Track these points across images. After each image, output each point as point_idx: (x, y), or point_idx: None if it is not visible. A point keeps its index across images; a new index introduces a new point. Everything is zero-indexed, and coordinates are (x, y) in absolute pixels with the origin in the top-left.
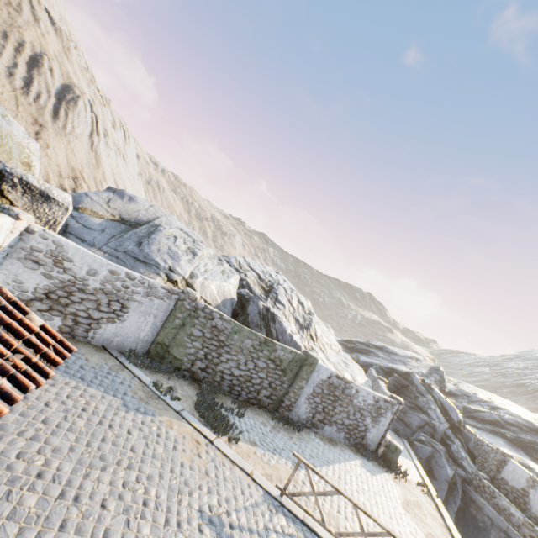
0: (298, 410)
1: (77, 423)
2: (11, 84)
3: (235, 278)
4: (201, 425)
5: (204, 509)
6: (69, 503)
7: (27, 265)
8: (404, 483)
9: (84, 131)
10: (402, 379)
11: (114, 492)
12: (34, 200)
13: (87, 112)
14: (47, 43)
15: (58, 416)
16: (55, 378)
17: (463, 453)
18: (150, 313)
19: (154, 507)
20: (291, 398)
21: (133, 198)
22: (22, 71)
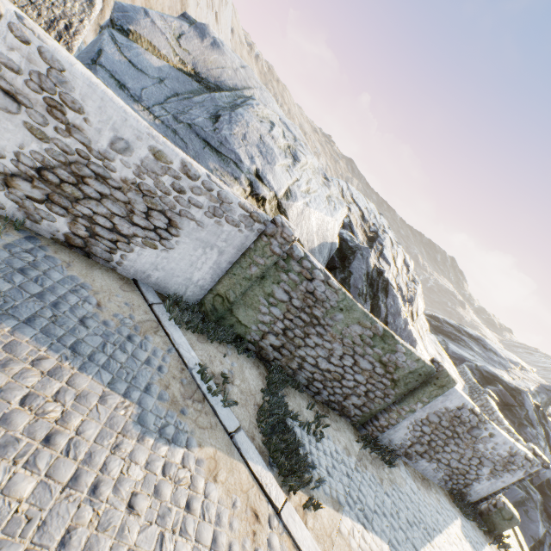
0: (392, 433)
1: (15, 488)
2: None
3: (342, 212)
4: (263, 469)
5: None
6: None
7: None
8: None
9: None
10: (508, 396)
11: None
12: None
13: None
14: None
15: None
16: (15, 347)
17: None
18: (214, 245)
19: None
20: (390, 419)
21: (217, 44)
22: None
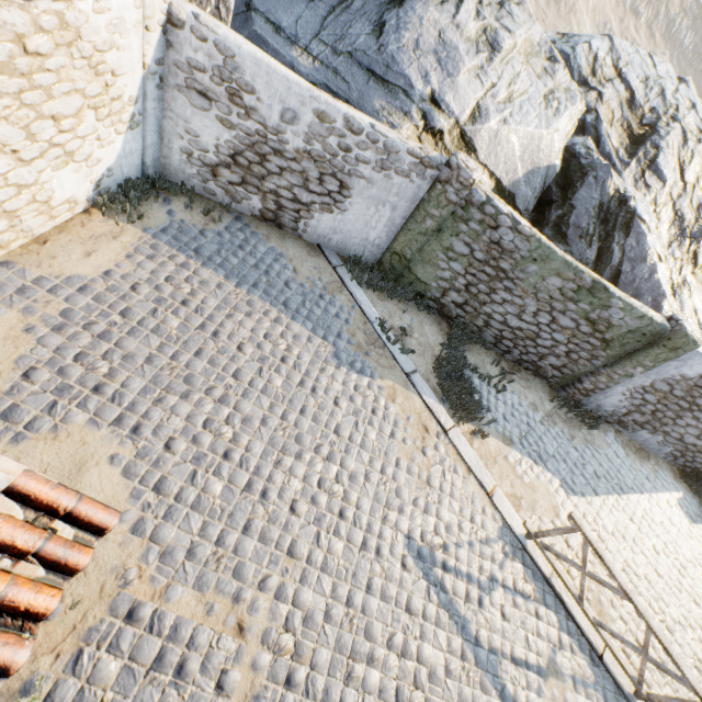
0: (601, 398)
1: (273, 381)
2: None
3: (573, 113)
4: (435, 402)
5: (414, 536)
6: (255, 498)
7: (193, 101)
8: None
9: None
10: None
11: (307, 491)
12: None
13: None
14: None
15: (251, 368)
16: (252, 304)
17: None
18: (385, 201)
19: (351, 521)
20: (597, 383)
21: None
22: None
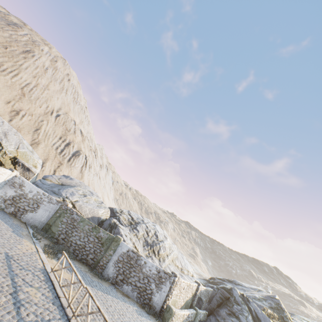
0: (108, 270)
1: None
2: (56, 151)
3: (106, 210)
4: (40, 248)
5: (9, 253)
6: None
7: (11, 187)
8: None
9: (79, 165)
10: (224, 292)
11: None
12: (24, 170)
13: (83, 159)
14: (76, 139)
15: None
16: None
17: None
18: (48, 210)
19: None
20: (104, 261)
21: (72, 179)
22: (62, 147)
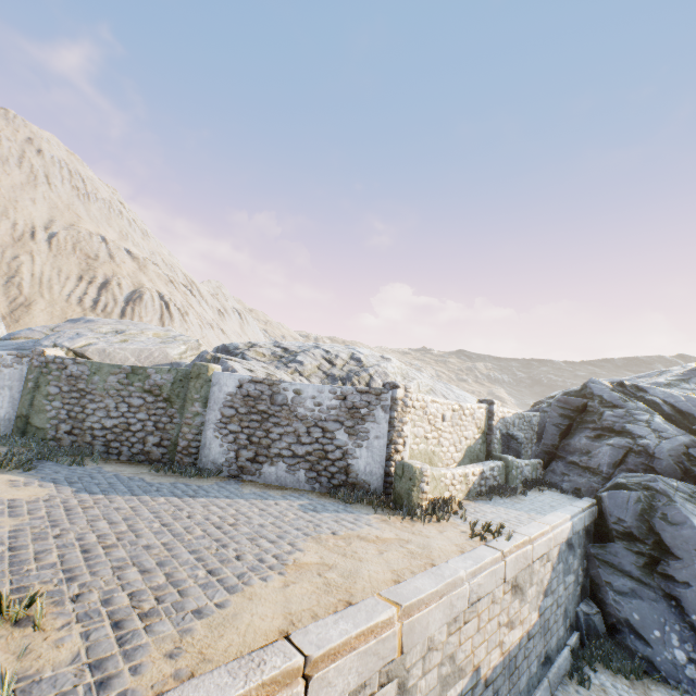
0: (208, 453)
1: None
2: (81, 307)
3: (191, 345)
4: None
5: None
6: None
7: None
8: (418, 526)
9: (153, 317)
10: (569, 398)
11: None
12: None
13: (155, 301)
14: (121, 269)
15: None
16: None
17: None
18: (5, 386)
19: None
20: (187, 436)
21: (92, 320)
22: (92, 295)
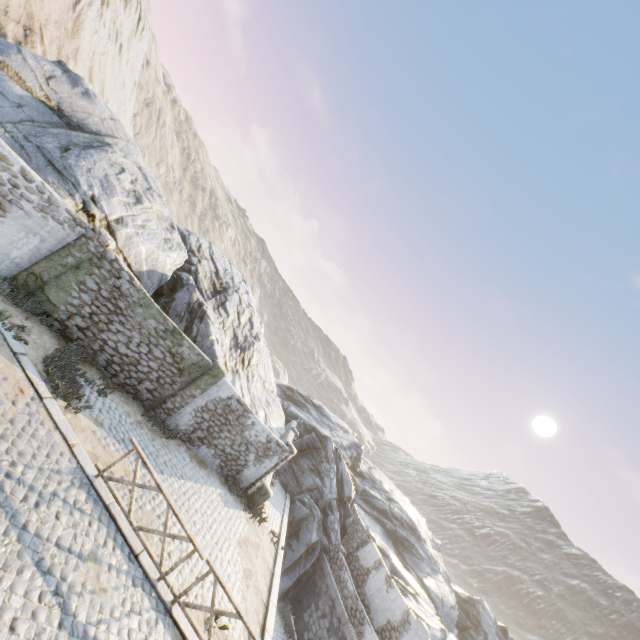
0: (179, 418)
1: None
2: None
3: (181, 255)
4: (39, 378)
5: None
6: None
7: None
8: (257, 526)
9: None
10: (317, 440)
11: None
12: None
13: None
14: None
15: None
16: None
17: (337, 526)
18: (38, 233)
19: None
20: (176, 403)
21: (90, 95)
22: None
